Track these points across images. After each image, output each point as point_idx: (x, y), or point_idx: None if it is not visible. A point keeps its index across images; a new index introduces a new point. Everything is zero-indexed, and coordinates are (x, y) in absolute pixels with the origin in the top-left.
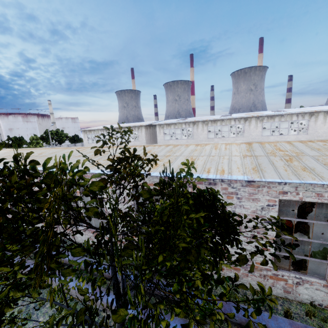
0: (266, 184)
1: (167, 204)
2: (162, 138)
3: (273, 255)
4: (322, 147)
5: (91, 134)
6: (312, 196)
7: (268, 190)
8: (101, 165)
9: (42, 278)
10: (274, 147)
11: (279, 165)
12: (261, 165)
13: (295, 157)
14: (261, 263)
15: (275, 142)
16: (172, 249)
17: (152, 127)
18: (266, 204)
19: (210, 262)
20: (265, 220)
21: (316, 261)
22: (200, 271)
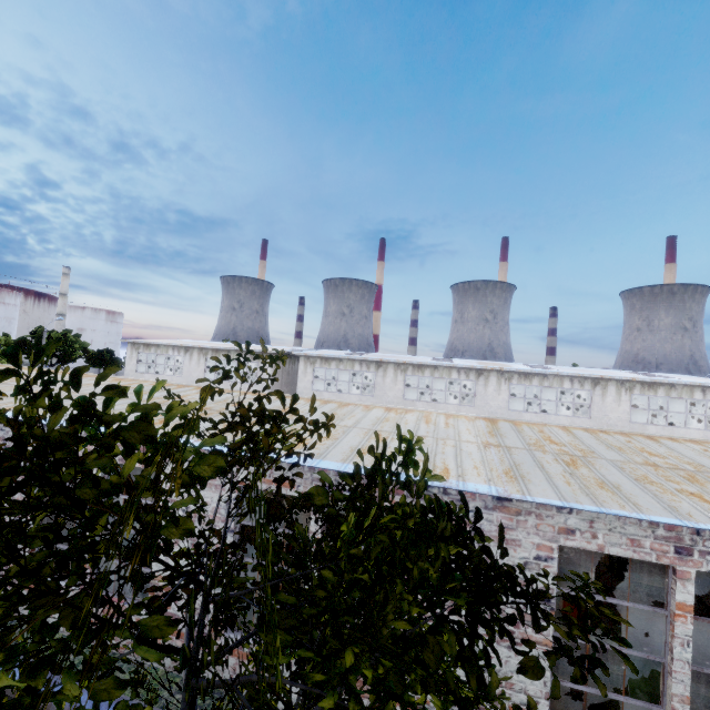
0: (533, 509)
1: (388, 518)
2: (308, 385)
3: (593, 660)
4: (626, 446)
5: (150, 352)
6: (622, 544)
7: (537, 523)
8: (211, 421)
9: (66, 690)
10: (540, 435)
11: (555, 472)
12: (521, 467)
13: (582, 459)
14: (572, 678)
15: (541, 424)
16: (370, 638)
17: (291, 359)
18: (533, 555)
19: (471, 667)
20: (561, 579)
21: (637, 708)
22: (450, 692)
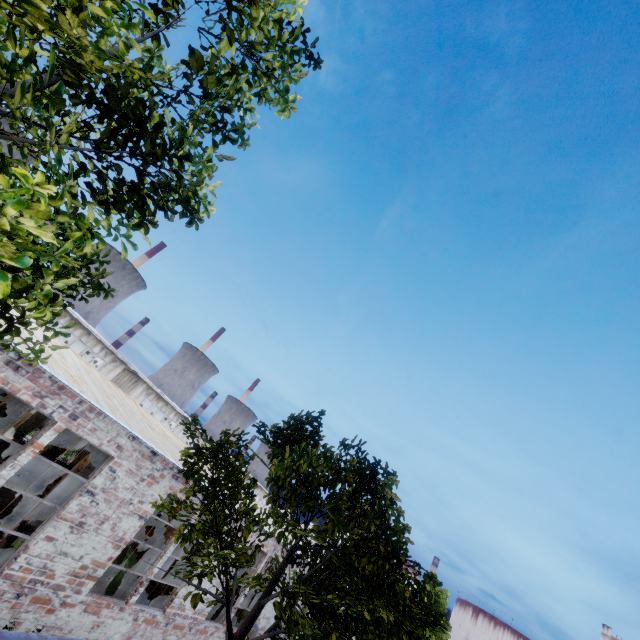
0: None
1: None
2: None
3: None
4: None
5: None
6: None
7: None
8: None
9: None
10: None
11: None
12: None
13: None
14: None
15: None
16: None
17: None
18: None
19: None
20: None
21: None
22: None
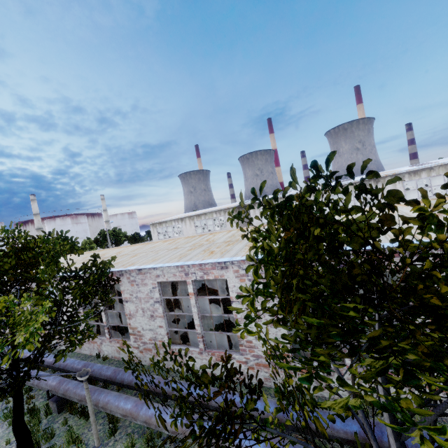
0: None
1: None
2: (258, 221)
3: None
4: None
5: (163, 227)
6: None
7: None
8: None
9: None
10: None
11: None
12: None
13: None
14: None
15: None
16: None
17: (242, 209)
18: None
19: None
20: None
21: None
22: None
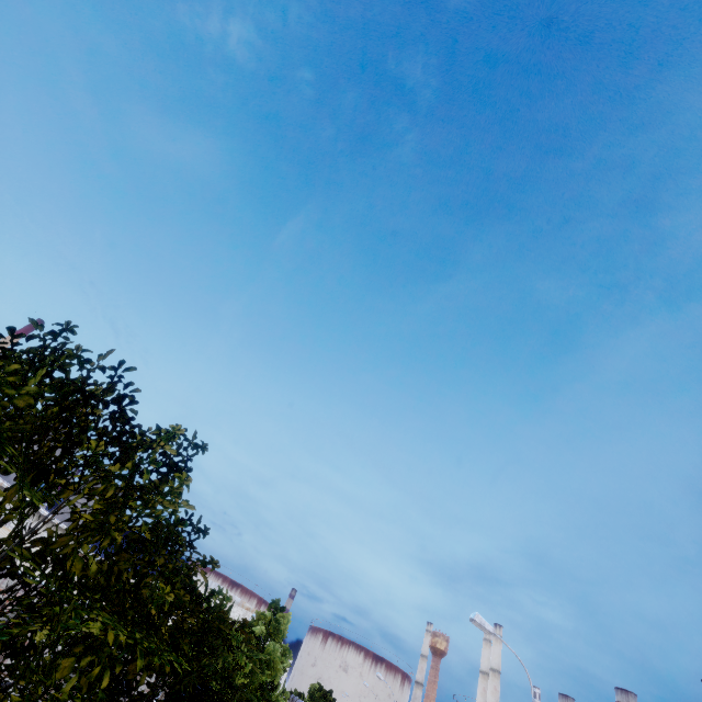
0: None
1: None
2: None
3: None
4: None
5: None
6: None
7: None
8: None
9: None
10: None
11: None
12: None
13: None
14: None
15: None
16: None
17: None
18: None
19: None
20: None
21: None
22: None
